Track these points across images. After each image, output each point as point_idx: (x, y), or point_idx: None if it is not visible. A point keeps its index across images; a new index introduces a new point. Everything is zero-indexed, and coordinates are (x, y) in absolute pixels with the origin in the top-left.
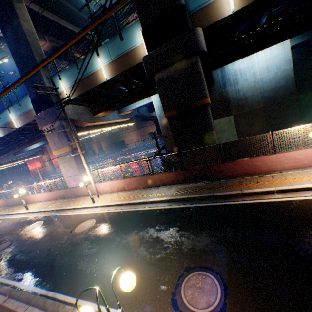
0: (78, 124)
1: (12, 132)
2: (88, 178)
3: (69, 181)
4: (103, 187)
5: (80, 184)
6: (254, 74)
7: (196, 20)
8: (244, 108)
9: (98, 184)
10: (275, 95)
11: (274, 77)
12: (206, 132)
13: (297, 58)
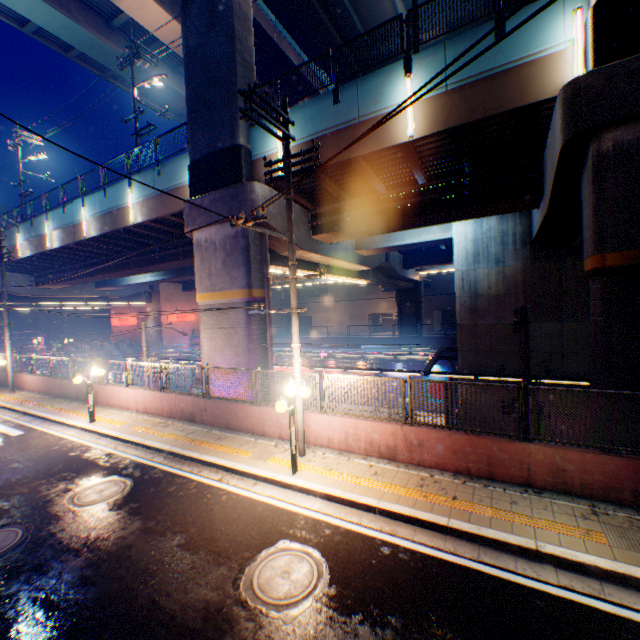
0: (275, 243)
1: (117, 233)
2: (302, 390)
3: (212, 376)
4: (318, 426)
5: (279, 402)
6: None
7: None
8: None
9: (306, 413)
10: None
11: None
12: None
13: None
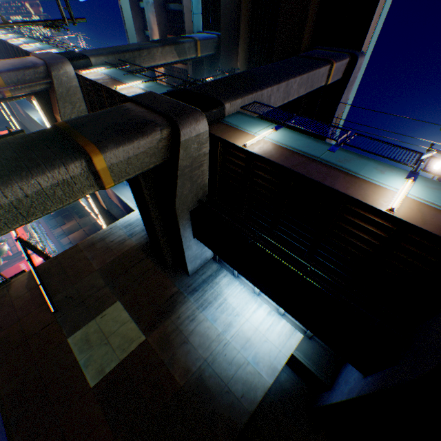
0: (55, 101)
1: None
2: None
3: None
4: None
5: None
6: (230, 326)
7: (219, 127)
8: (167, 352)
9: None
10: (213, 394)
11: (241, 364)
12: (15, 170)
13: (292, 395)
